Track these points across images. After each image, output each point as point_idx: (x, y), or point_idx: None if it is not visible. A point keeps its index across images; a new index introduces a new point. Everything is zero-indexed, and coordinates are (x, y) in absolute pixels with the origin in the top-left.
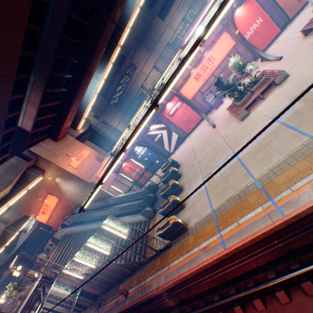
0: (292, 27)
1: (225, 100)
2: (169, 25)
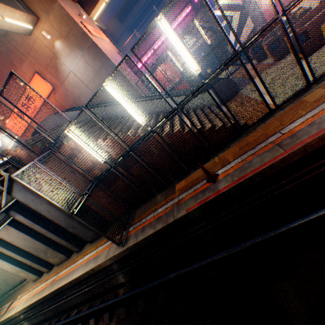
0: None
1: None
2: None
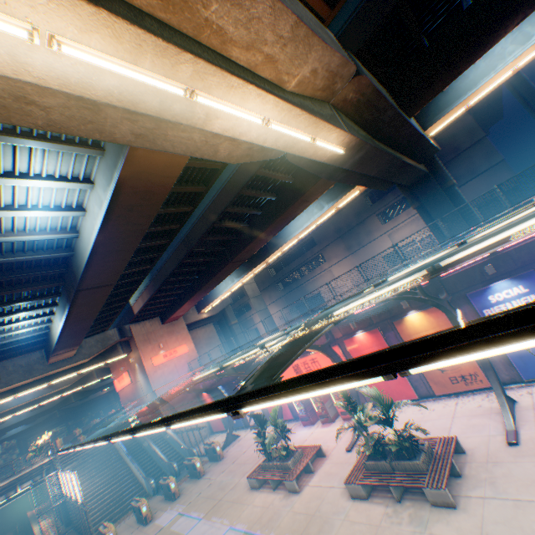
0: (420, 411)
1: (315, 425)
2: (388, 232)
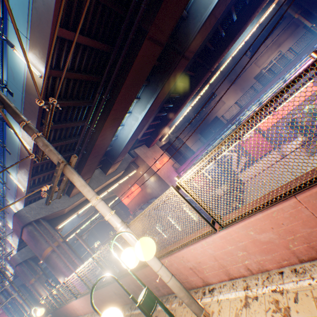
0: None
1: (300, 135)
2: (254, 62)
